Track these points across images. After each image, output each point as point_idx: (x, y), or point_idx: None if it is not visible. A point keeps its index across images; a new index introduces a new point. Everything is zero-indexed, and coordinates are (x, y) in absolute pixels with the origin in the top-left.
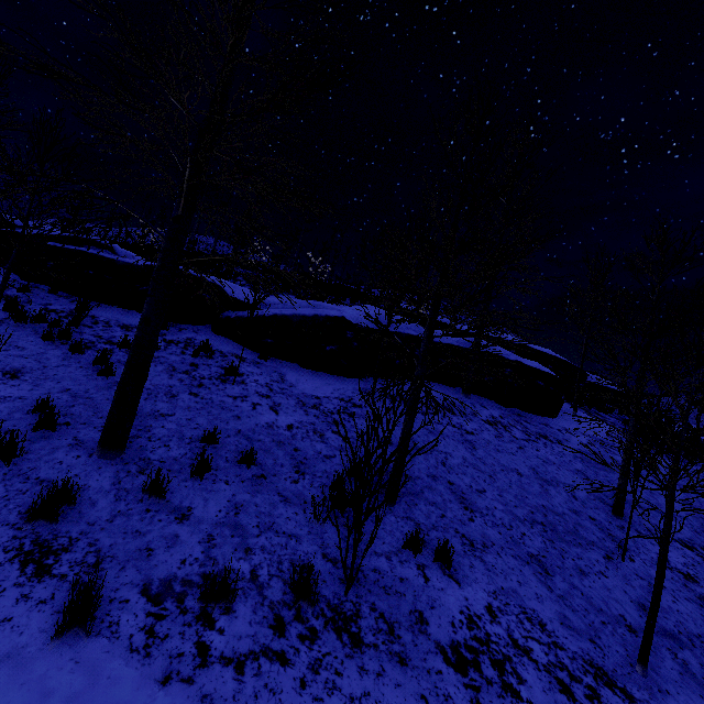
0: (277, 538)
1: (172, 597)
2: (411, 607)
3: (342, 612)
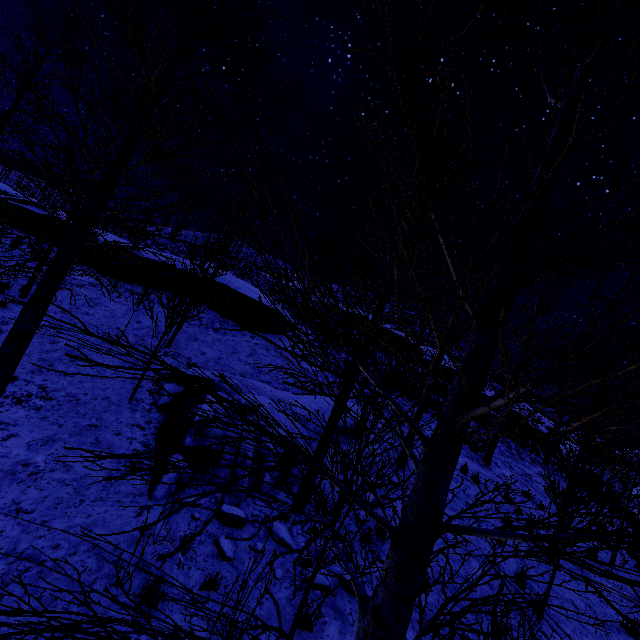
0: None
1: None
2: None
3: None
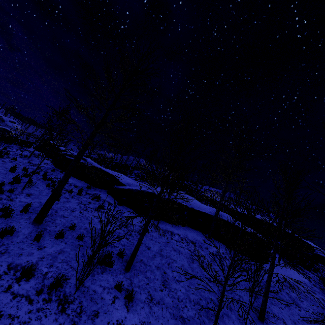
0: (66, 266)
1: (15, 270)
2: (96, 309)
3: (67, 299)
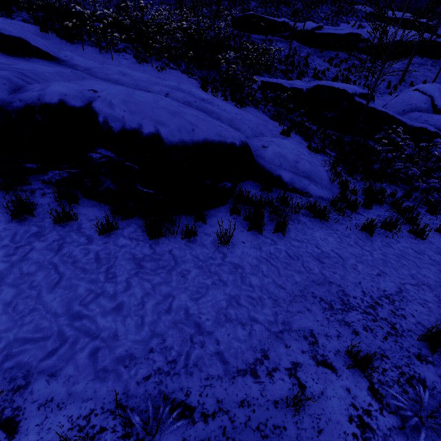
0: None
1: None
2: None
3: None
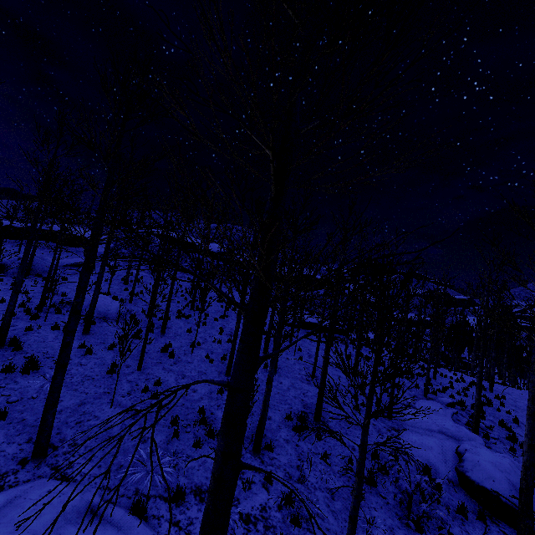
0: None
1: None
2: None
3: None
